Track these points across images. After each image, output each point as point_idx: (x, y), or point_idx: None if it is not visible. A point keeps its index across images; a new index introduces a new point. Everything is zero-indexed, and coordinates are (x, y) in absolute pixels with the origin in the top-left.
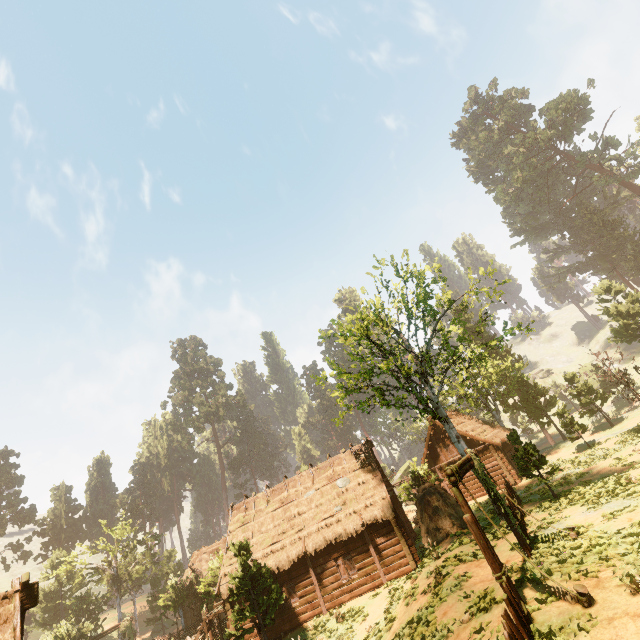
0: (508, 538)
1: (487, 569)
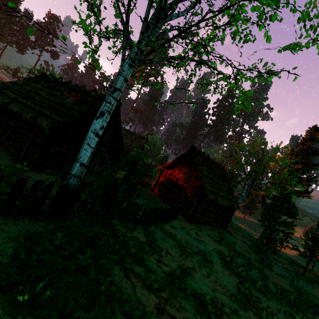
0: None
1: None
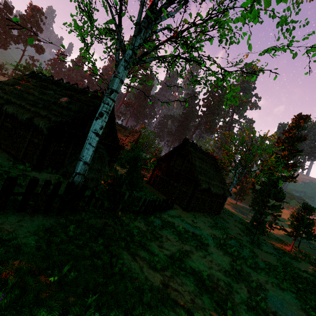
0: None
1: None
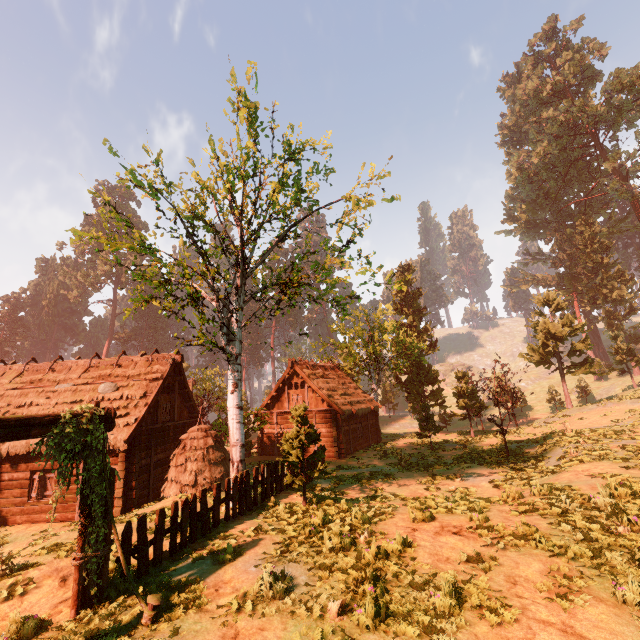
0: (164, 544)
1: (54, 592)
